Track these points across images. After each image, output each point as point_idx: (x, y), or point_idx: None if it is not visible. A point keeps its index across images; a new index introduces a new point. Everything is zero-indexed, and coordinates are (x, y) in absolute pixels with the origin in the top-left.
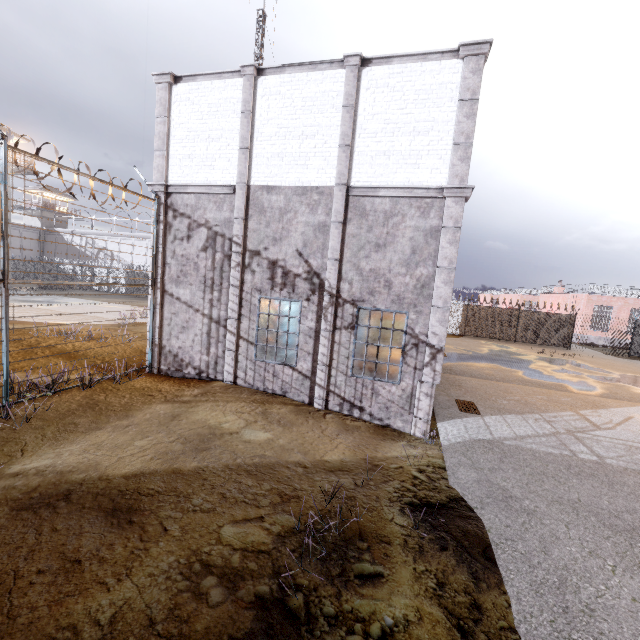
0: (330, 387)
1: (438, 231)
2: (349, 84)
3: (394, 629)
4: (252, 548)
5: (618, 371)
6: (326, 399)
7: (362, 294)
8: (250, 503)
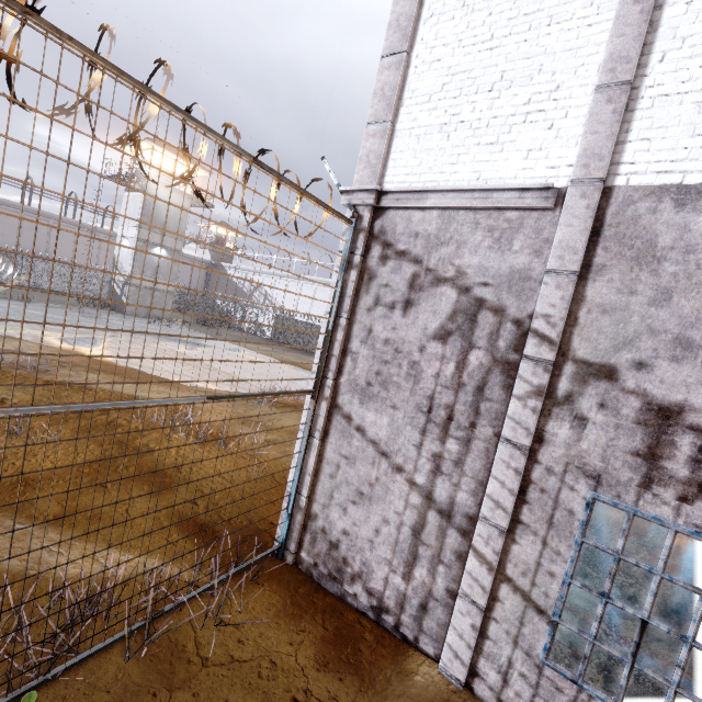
0: None
1: None
2: None
3: None
4: None
5: None
6: None
7: None
8: None
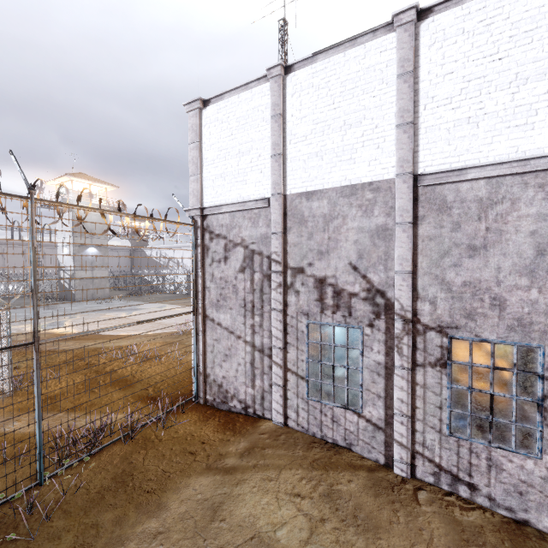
0: (416, 446)
1: None
2: (403, 47)
3: None
4: None
5: None
6: (411, 462)
7: (453, 317)
8: None
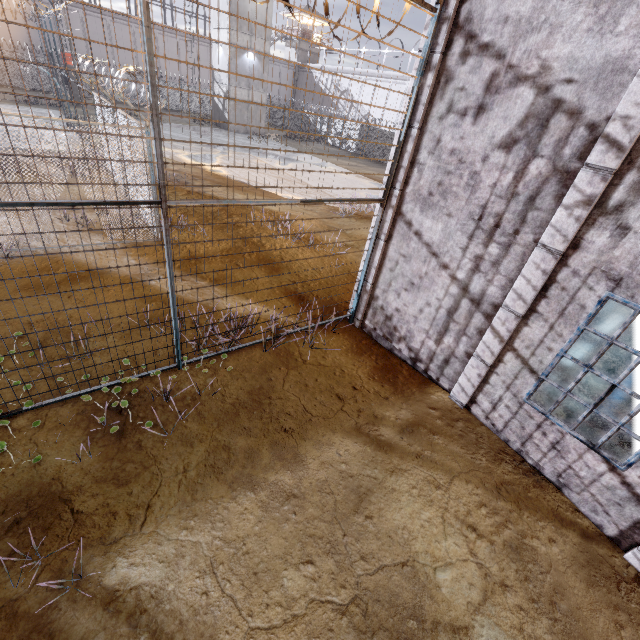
0: None
1: None
2: None
3: None
4: None
5: None
6: None
7: None
8: None
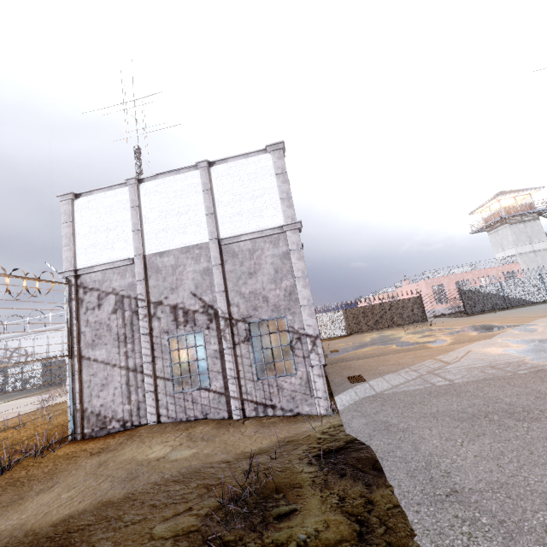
0: (243, 396)
1: (288, 254)
2: (204, 177)
3: (307, 541)
4: (183, 532)
5: (461, 326)
6: (242, 408)
7: (248, 312)
8: (179, 502)
